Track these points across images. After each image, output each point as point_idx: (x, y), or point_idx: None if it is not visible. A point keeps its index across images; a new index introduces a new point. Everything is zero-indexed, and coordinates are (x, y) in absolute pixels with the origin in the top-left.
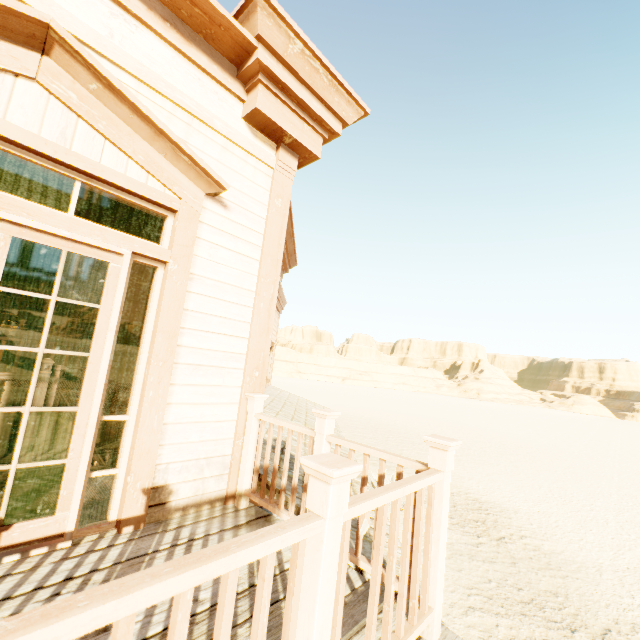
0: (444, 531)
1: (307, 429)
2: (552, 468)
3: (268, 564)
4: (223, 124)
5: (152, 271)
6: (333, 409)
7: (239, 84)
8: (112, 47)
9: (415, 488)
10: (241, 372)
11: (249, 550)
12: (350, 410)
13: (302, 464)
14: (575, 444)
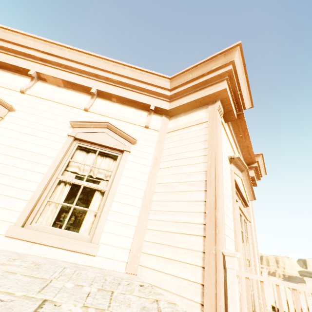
0: None
1: None
2: None
3: None
4: None
5: None
6: None
7: None
8: None
9: None
10: (257, 260)
11: None
12: None
13: None
14: (283, 308)
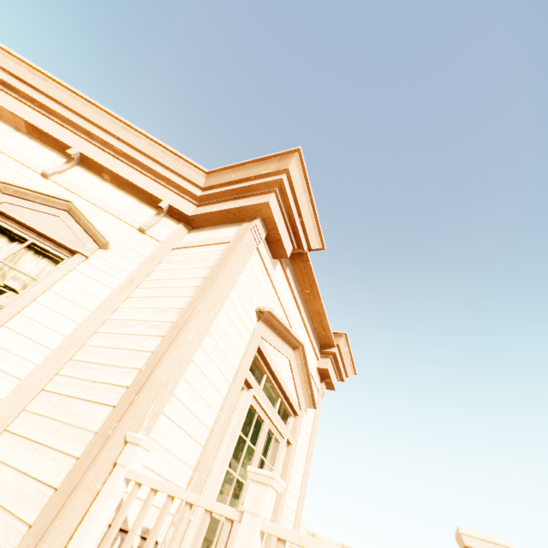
0: None
1: None
2: None
3: None
4: (313, 371)
5: None
6: None
7: (319, 353)
8: None
9: None
10: (292, 525)
11: None
12: None
13: None
14: None
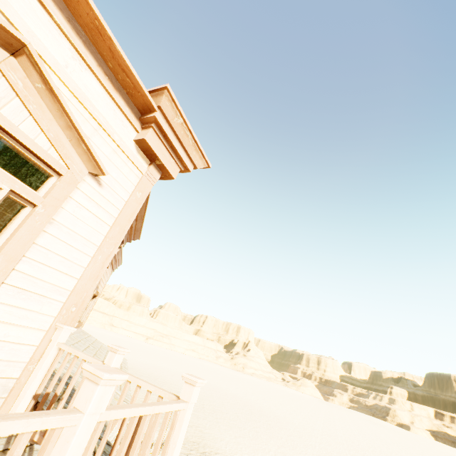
0: (177, 454)
1: (99, 360)
2: (280, 435)
3: (21, 442)
4: (120, 138)
5: (16, 208)
6: (130, 363)
7: (139, 123)
8: (64, 72)
9: (163, 409)
10: (61, 304)
11: (12, 423)
12: (144, 366)
13: (83, 368)
14: (297, 417)
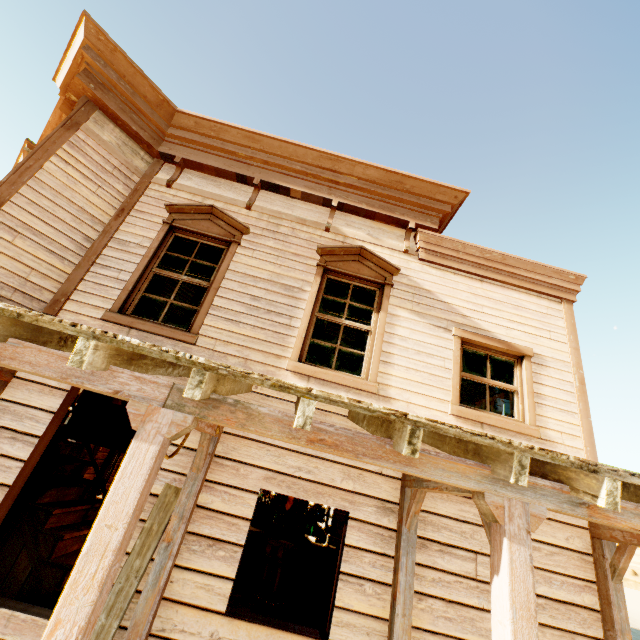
0: None
1: None
2: None
3: None
4: None
5: None
6: None
7: None
8: None
9: None
10: None
11: None
12: None
13: None
14: None
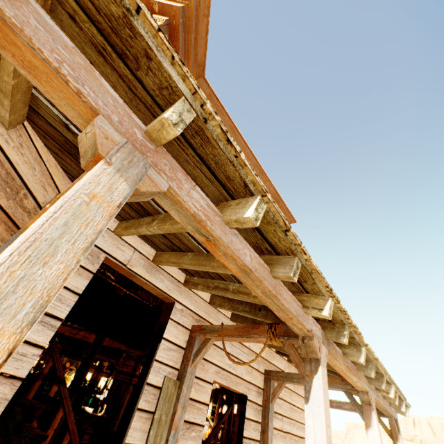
0: None
1: None
2: None
3: None
4: None
5: None
6: None
7: None
8: None
9: None
10: None
11: None
12: None
13: None
14: None
